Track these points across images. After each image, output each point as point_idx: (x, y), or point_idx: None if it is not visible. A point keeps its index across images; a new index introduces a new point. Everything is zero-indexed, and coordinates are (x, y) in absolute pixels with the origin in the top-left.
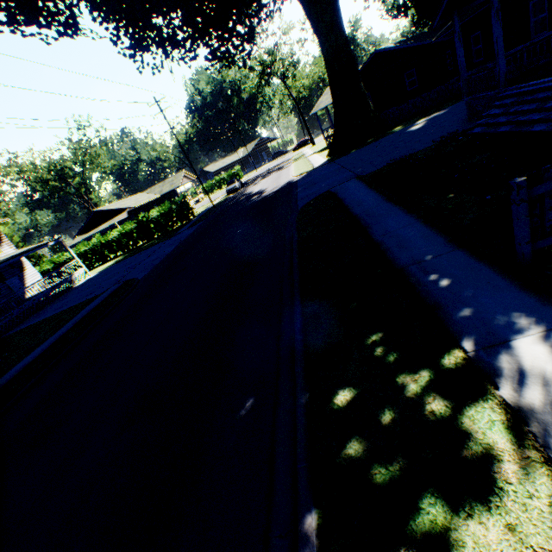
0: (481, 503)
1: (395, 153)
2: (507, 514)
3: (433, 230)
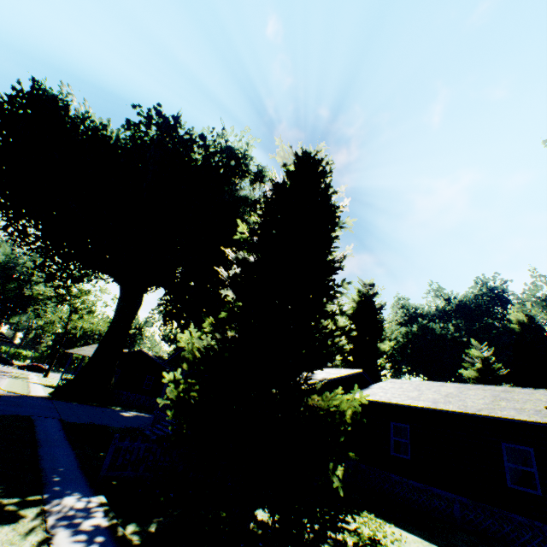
0: (9, 524)
1: (100, 420)
2: (16, 526)
3: (77, 460)
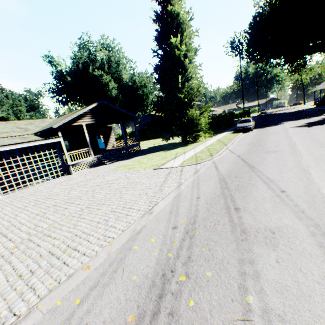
0: None
1: None
2: None
3: None
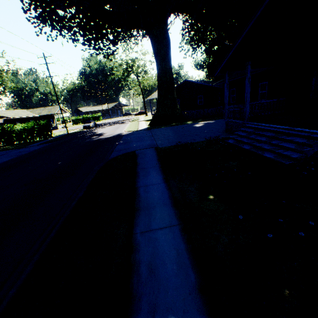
0: None
1: (183, 137)
2: None
3: (188, 251)
